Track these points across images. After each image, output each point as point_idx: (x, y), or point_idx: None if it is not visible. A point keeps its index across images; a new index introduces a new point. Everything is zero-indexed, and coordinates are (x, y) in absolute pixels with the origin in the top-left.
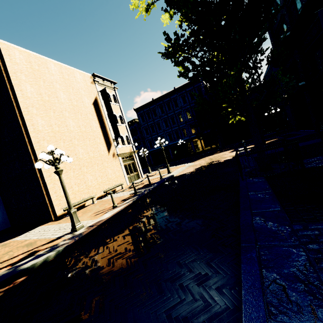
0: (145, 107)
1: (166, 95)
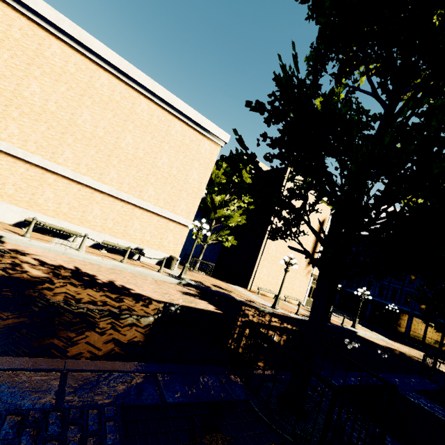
0: None
1: None
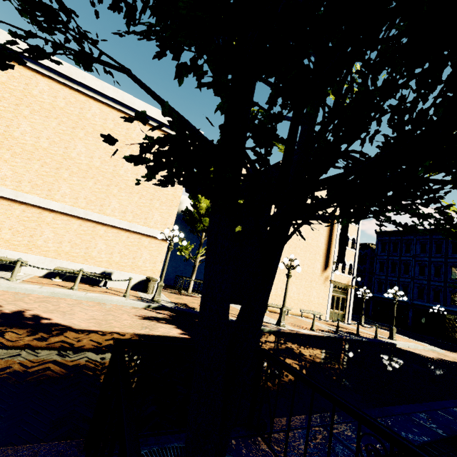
0: (394, 234)
1: None
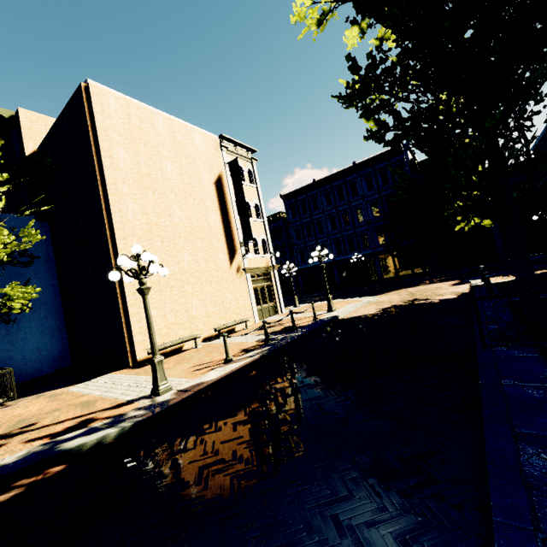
0: (299, 194)
1: (337, 175)
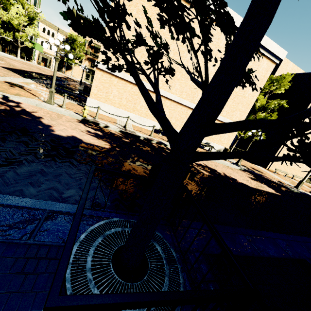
0: None
1: None
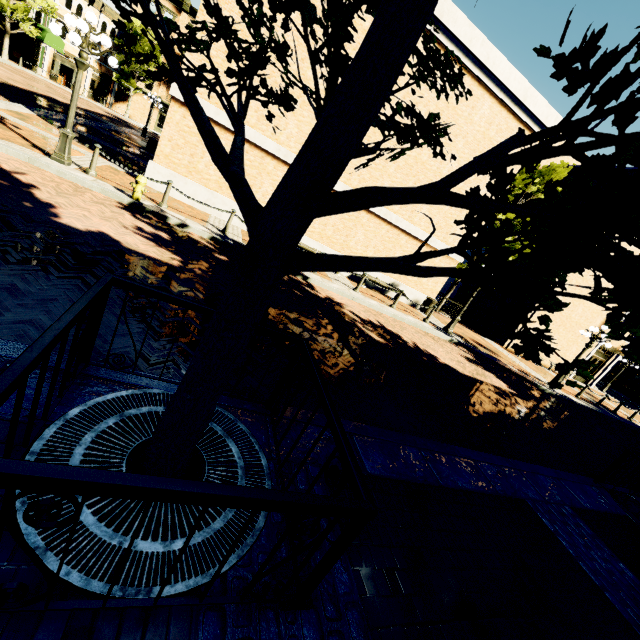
0: None
1: None
